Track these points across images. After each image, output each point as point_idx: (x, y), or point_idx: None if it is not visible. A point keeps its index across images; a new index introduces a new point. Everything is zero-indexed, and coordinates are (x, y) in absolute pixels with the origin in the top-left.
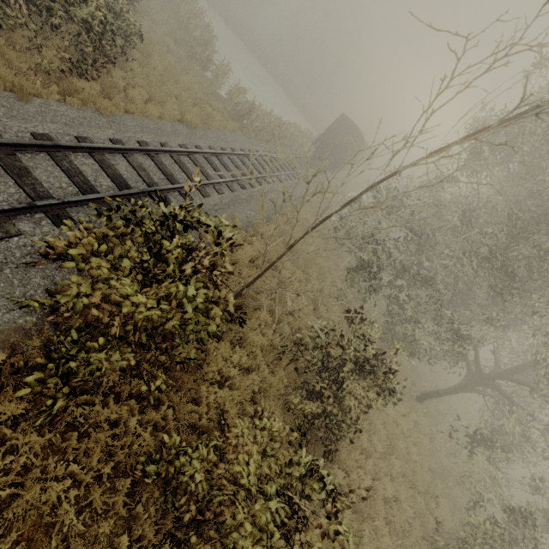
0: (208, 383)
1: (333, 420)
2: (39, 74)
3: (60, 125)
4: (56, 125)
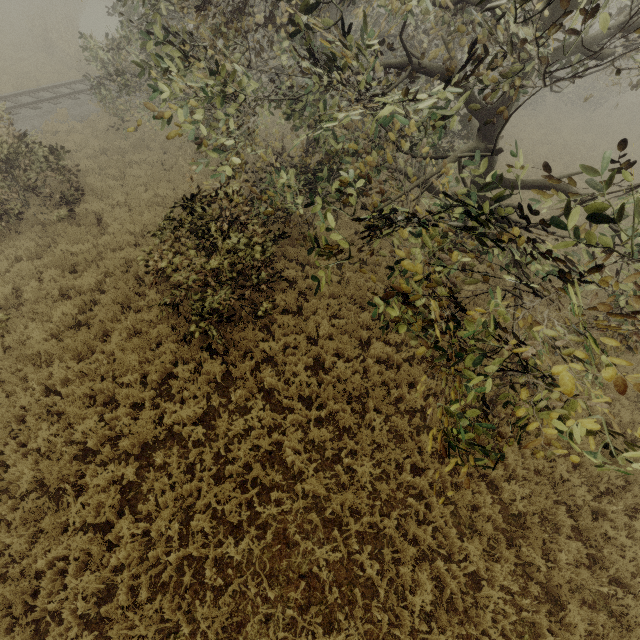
0: None
1: None
2: None
3: None
4: None
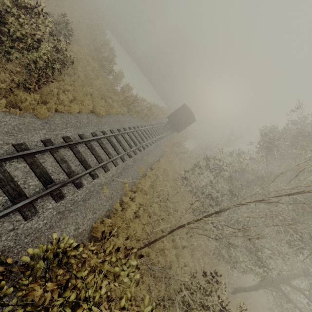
0: None
1: None
2: None
3: (1, 135)
4: None
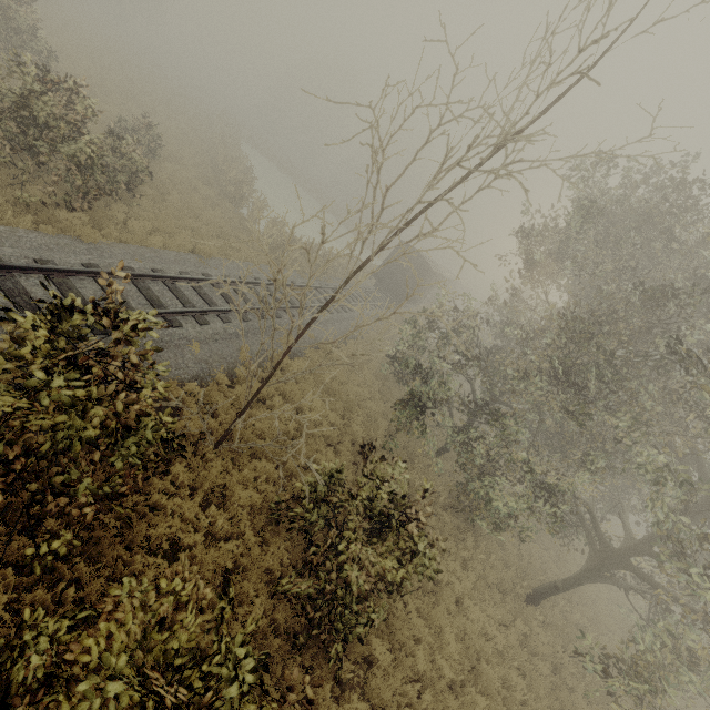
0: (152, 554)
1: (336, 607)
2: (18, 206)
3: (20, 249)
4: (14, 249)
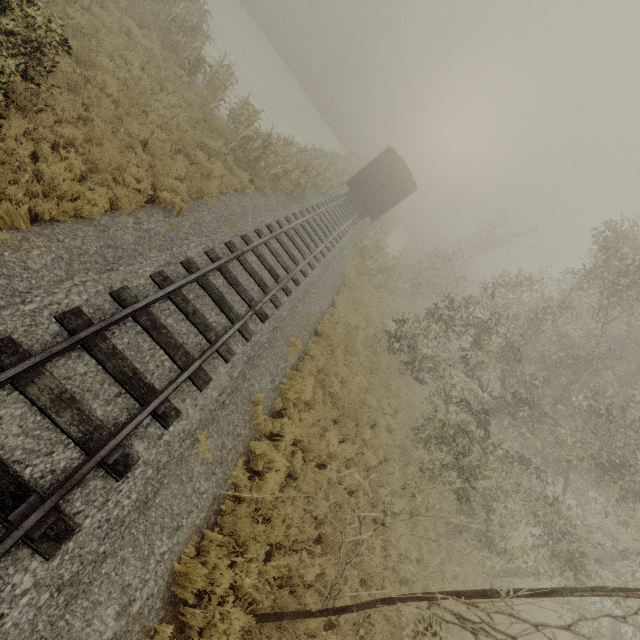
0: None
1: None
2: None
3: None
4: None
